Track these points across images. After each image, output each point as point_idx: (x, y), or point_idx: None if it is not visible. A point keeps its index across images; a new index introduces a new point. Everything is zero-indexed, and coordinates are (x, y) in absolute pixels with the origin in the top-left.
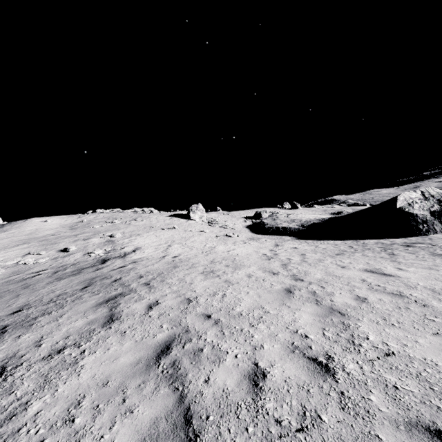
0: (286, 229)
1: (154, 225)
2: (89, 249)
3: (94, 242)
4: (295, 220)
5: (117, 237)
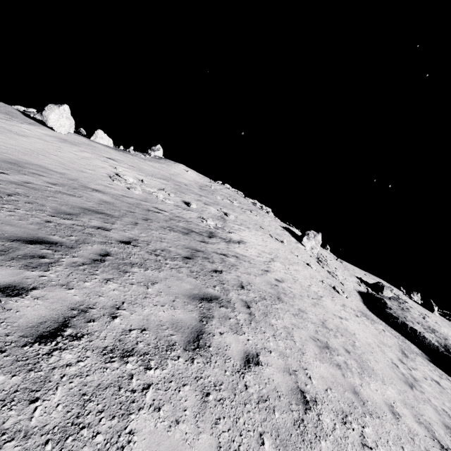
0: (417, 335)
1: (265, 227)
2: (204, 215)
3: (211, 211)
4: (436, 332)
5: (230, 218)
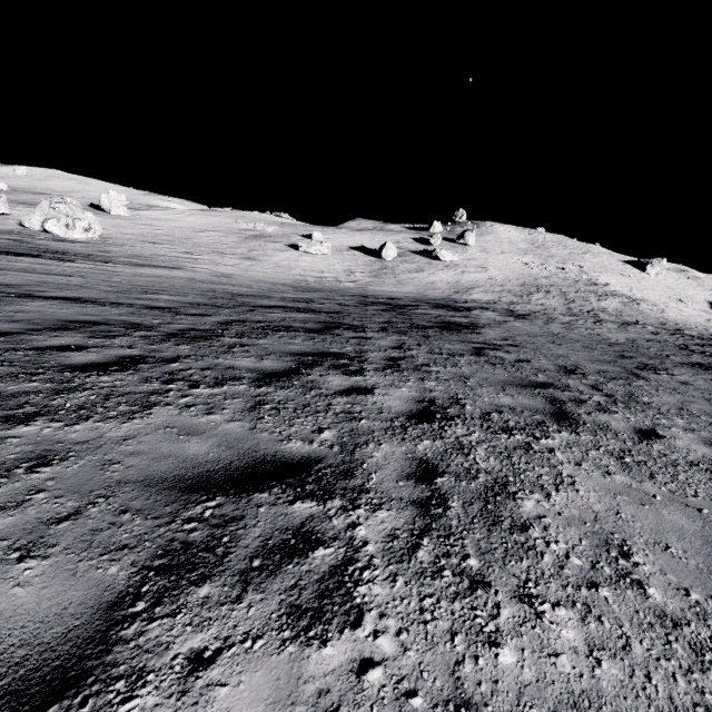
0: None
1: (608, 267)
2: (575, 273)
3: (572, 268)
4: None
5: (585, 270)
